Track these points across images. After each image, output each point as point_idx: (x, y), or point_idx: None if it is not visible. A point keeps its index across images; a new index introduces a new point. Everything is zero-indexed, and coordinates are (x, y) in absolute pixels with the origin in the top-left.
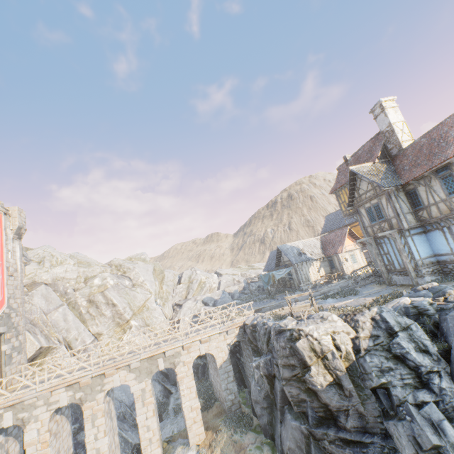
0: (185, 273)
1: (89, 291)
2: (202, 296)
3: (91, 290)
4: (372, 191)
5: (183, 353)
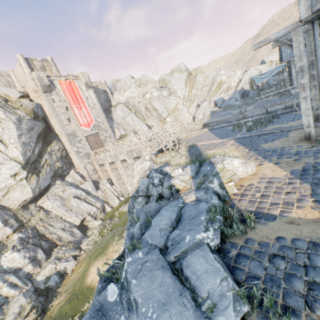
0: (211, 76)
1: (145, 103)
2: (215, 97)
3: (145, 102)
4: None
5: (143, 151)
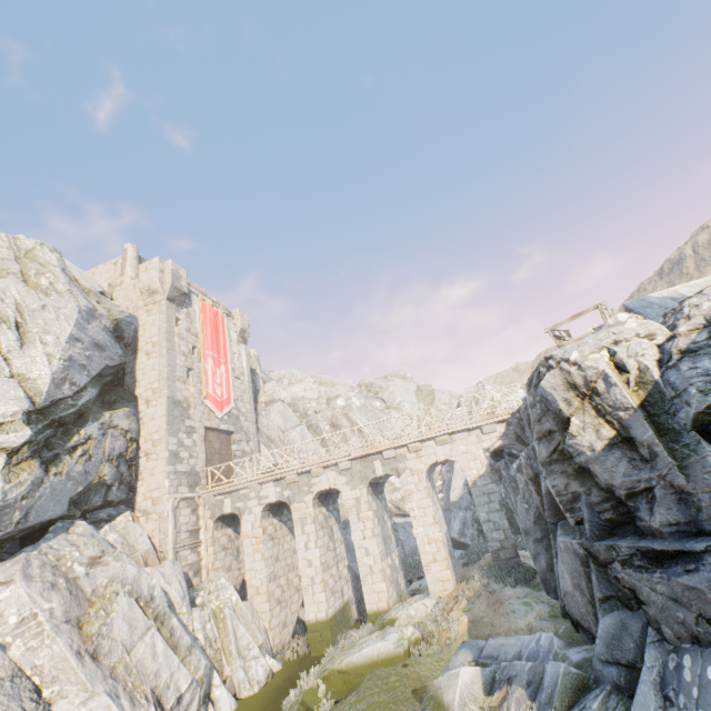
0: (466, 391)
1: (331, 414)
2: None
3: (333, 412)
4: None
5: (409, 457)
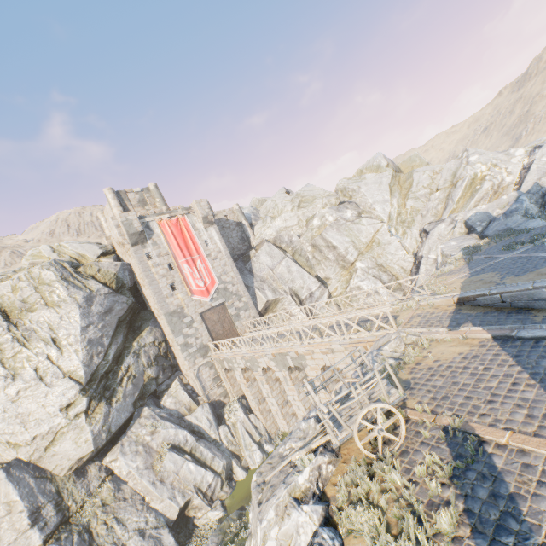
0: (446, 168)
1: (310, 235)
2: (466, 212)
3: (312, 233)
4: None
5: (307, 357)
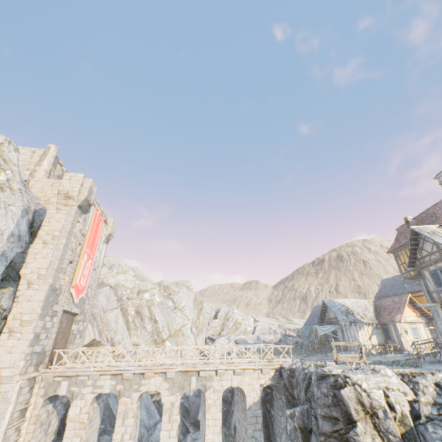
0: (222, 309)
1: (138, 303)
2: (236, 336)
3: (140, 302)
4: (438, 253)
5: (215, 378)
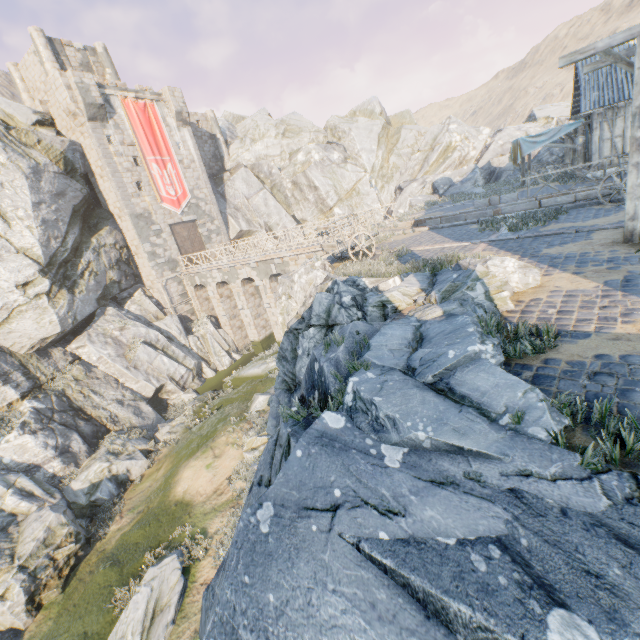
0: (430, 131)
1: (293, 171)
2: (435, 176)
3: (295, 169)
4: None
5: (291, 264)
